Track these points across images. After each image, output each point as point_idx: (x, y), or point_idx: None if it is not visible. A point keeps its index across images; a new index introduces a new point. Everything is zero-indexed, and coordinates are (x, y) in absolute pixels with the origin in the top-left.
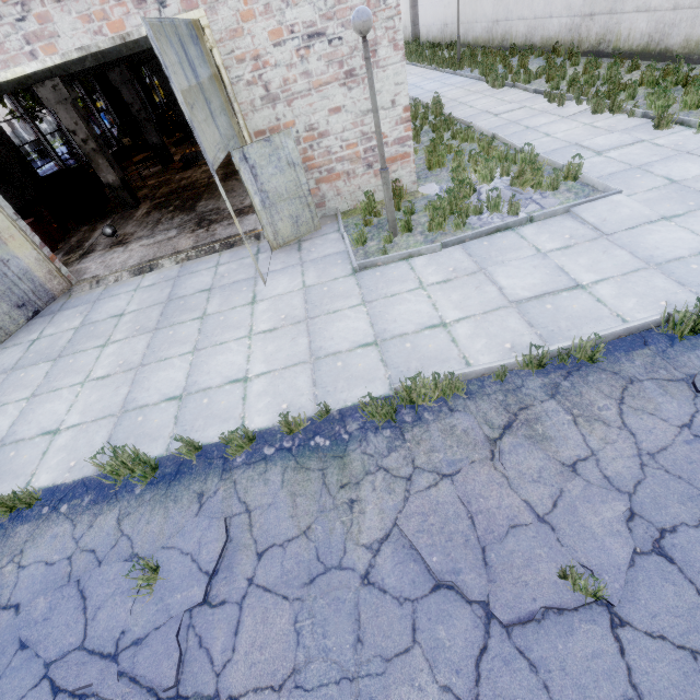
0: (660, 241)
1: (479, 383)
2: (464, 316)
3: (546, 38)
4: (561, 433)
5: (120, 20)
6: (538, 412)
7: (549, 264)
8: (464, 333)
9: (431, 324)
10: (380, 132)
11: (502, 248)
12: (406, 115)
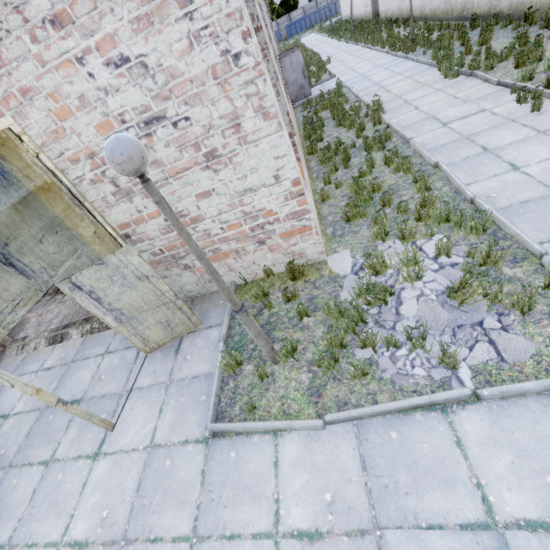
0: None
1: None
2: None
3: (515, 3)
4: None
5: None
6: None
7: None
8: None
9: None
10: (215, 278)
11: (419, 468)
12: (297, 188)
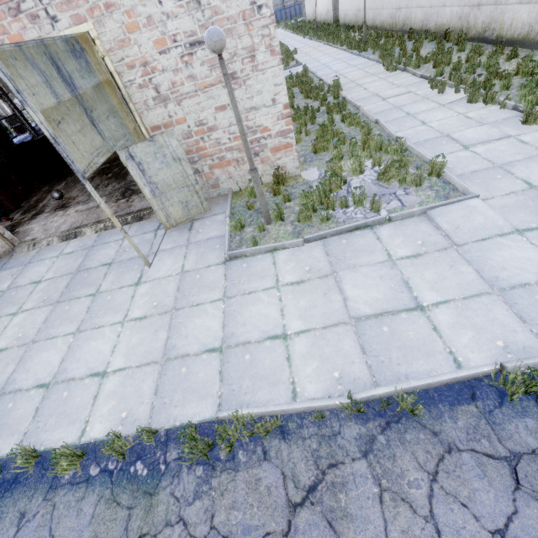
0: (508, 259)
1: (299, 420)
2: (305, 329)
3: (439, 24)
4: (363, 512)
5: (19, 34)
6: (346, 475)
7: (395, 275)
8: (300, 350)
9: (274, 333)
10: (245, 139)
11: (357, 249)
12: (286, 111)
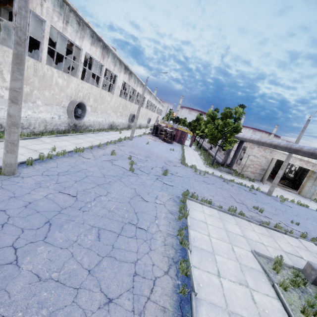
0: None
1: None
2: None
3: None
4: None
5: (303, 165)
6: None
7: None
8: None
9: None
10: None
11: None
12: None
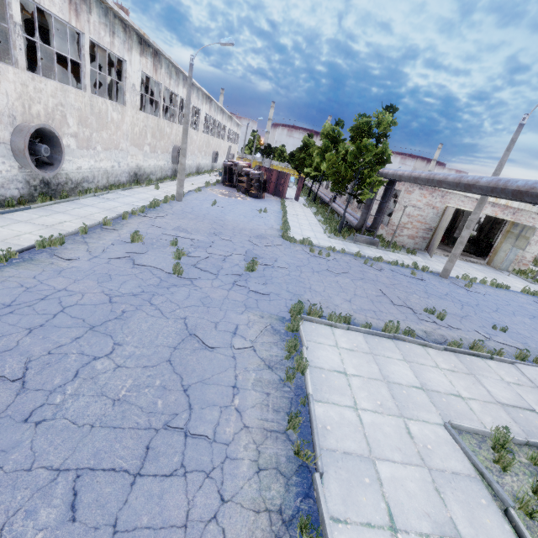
0: None
1: None
2: None
3: None
4: None
5: (498, 214)
6: None
7: None
8: None
9: None
10: None
11: None
12: (534, 257)
